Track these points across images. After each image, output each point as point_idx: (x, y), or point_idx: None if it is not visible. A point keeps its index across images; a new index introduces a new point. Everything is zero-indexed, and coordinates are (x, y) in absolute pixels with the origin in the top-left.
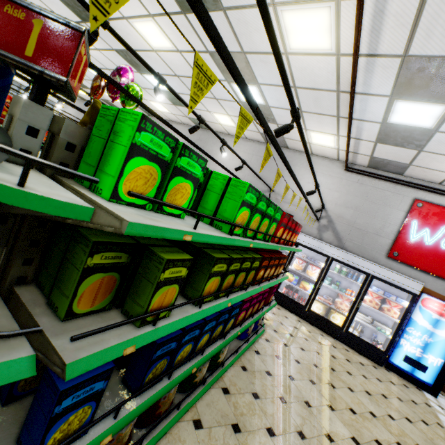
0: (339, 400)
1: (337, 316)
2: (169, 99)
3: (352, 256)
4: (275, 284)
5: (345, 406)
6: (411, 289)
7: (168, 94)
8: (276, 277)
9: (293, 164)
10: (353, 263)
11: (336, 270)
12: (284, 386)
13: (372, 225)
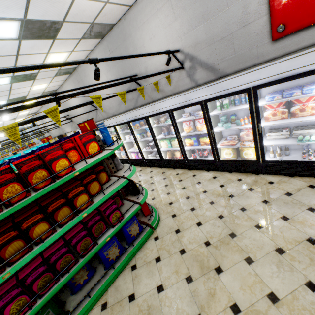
0: (219, 296)
1: (248, 151)
2: (26, 81)
3: (219, 84)
4: (70, 227)
5: (225, 304)
6: (314, 66)
7: (18, 80)
8: (83, 210)
9: (129, 35)
10: (225, 90)
11: (218, 109)
12: (142, 312)
13: (232, 20)
